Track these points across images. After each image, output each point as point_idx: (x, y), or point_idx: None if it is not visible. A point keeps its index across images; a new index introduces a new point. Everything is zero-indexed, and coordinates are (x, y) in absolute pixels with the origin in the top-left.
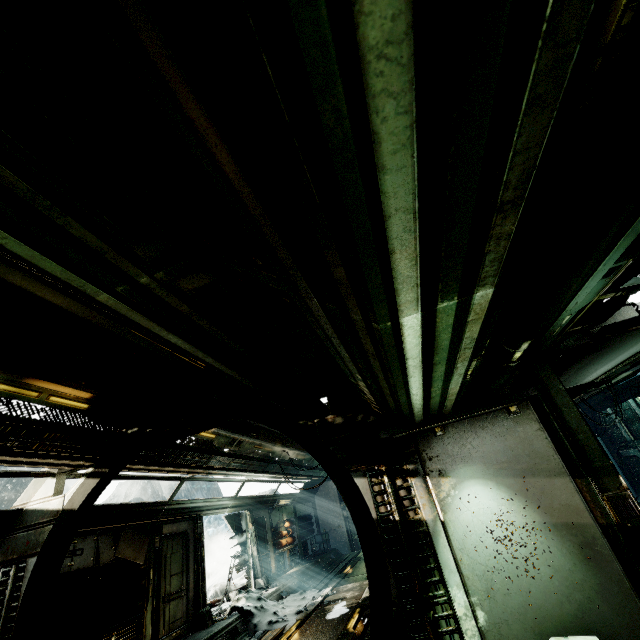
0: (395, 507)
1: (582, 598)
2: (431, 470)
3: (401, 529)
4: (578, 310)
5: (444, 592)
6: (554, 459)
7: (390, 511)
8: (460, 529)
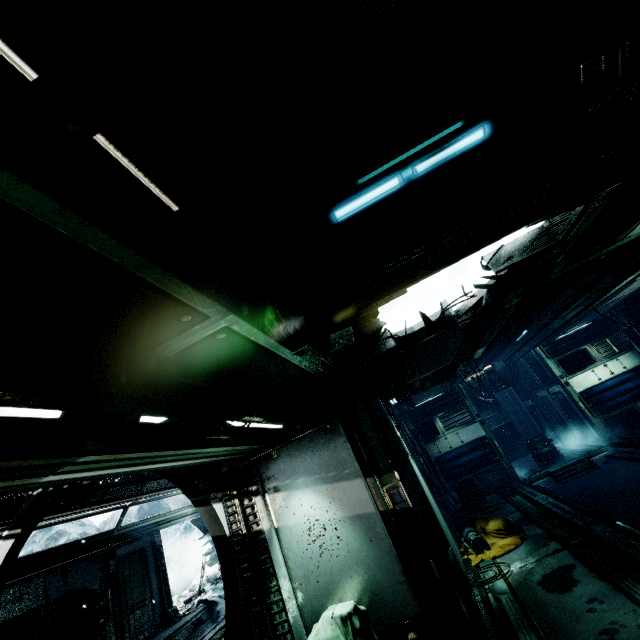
0: (243, 523)
1: (365, 569)
2: (269, 488)
3: (247, 540)
4: (320, 364)
5: (276, 583)
6: (353, 465)
7: (240, 527)
8: (288, 532)
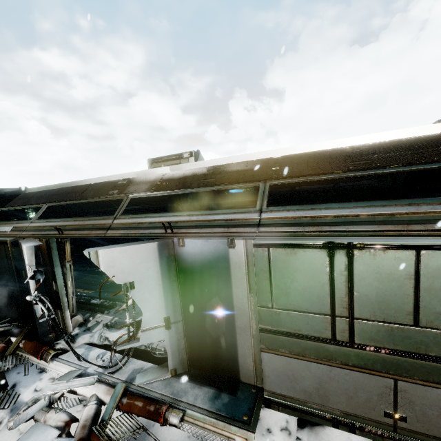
0: None
1: None
2: None
3: None
4: None
5: None
6: None
7: None
8: None
